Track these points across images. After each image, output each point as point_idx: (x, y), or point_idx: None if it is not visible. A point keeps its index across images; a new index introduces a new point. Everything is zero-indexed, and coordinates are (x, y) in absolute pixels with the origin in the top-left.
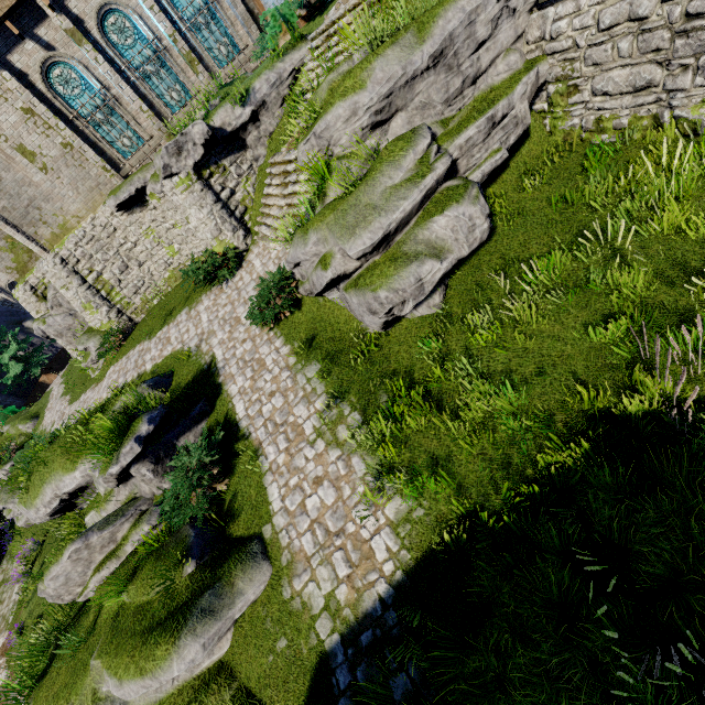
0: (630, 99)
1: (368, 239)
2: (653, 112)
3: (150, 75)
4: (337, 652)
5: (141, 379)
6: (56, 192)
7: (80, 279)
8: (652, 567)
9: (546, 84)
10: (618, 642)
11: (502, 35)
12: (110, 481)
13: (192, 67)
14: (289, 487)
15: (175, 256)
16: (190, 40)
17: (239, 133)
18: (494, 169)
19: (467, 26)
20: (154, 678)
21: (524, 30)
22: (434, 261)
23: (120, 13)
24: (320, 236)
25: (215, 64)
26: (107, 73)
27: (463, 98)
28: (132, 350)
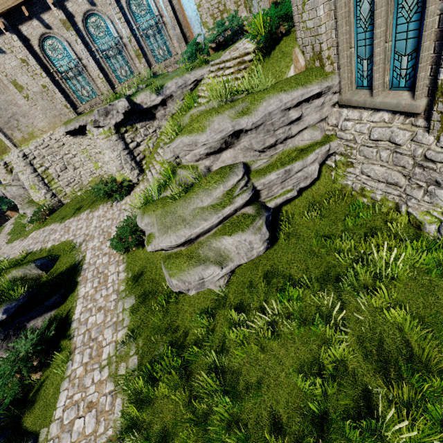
0: (384, 186)
1: (174, 240)
2: (396, 201)
3: (110, 57)
4: None
5: (41, 253)
6: (31, 113)
7: (33, 169)
8: None
9: (335, 153)
10: None
11: (310, 117)
12: None
13: (138, 59)
14: (72, 400)
15: (98, 169)
16: (141, 42)
17: (152, 110)
18: (285, 200)
19: (283, 110)
20: None
21: (328, 115)
22: (216, 267)
23: (99, 17)
24: (150, 220)
25: (154, 59)
26: (81, 50)
27: (275, 149)
28: (48, 226)
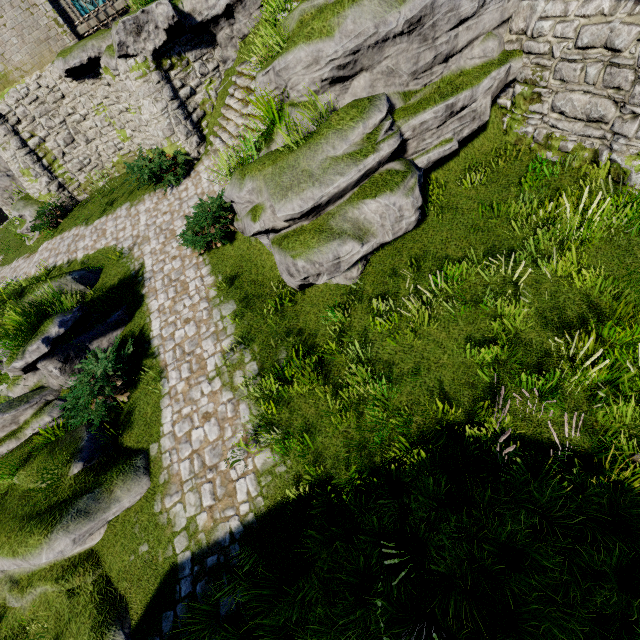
0: (581, 127)
1: (298, 206)
2: (596, 147)
3: None
4: (186, 566)
5: (70, 266)
6: None
7: (20, 141)
8: (436, 567)
9: (515, 82)
10: (393, 614)
11: (487, 16)
12: (16, 371)
13: None
14: (181, 415)
15: (126, 141)
16: None
17: (210, 26)
18: (441, 157)
19: None
20: (25, 560)
21: (512, 15)
22: (356, 243)
23: None
24: (255, 185)
25: None
26: None
27: (431, 74)
28: (68, 232)
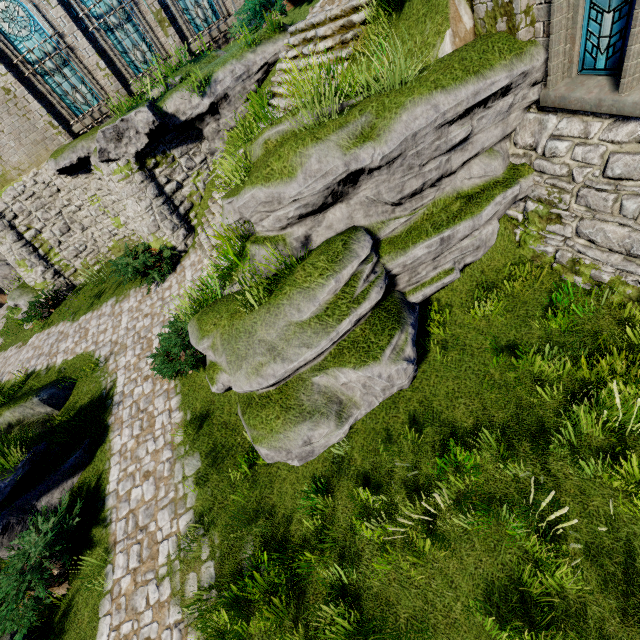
0: (619, 259)
1: (256, 382)
2: None
3: (113, 28)
4: None
5: (48, 374)
6: None
7: (16, 235)
8: None
9: (527, 196)
10: None
11: (485, 135)
12: None
13: (161, 28)
14: (119, 634)
15: (121, 227)
16: None
17: (195, 123)
18: (440, 288)
19: (439, 126)
20: None
21: (516, 127)
22: (332, 422)
23: None
24: (211, 342)
25: (189, 28)
26: (60, 18)
27: (421, 198)
28: (55, 327)
